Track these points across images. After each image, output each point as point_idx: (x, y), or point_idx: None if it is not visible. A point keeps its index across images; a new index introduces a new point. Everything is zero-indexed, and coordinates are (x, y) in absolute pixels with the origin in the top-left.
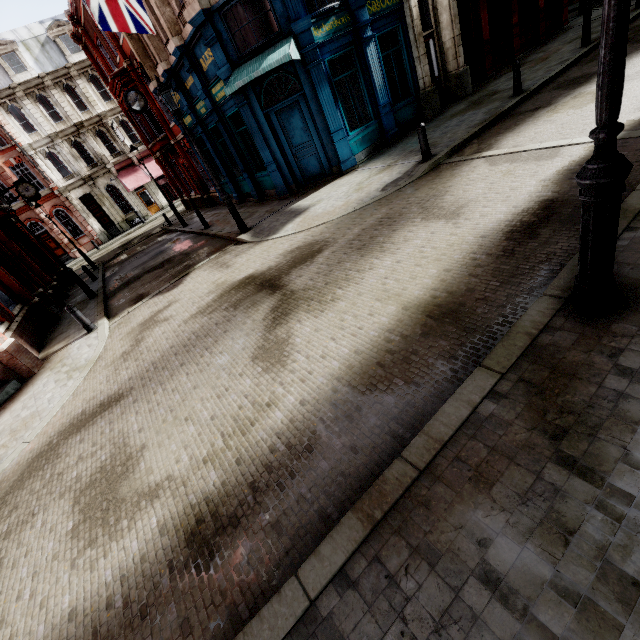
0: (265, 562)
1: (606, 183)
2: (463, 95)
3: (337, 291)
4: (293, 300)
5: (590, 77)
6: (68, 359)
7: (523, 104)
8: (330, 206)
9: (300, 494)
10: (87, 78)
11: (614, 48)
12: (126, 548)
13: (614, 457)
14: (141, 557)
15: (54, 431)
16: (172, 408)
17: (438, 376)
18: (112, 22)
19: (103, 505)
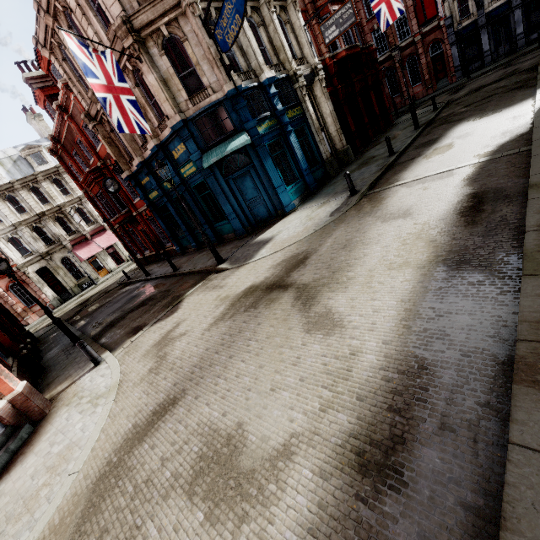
0: (460, 456)
1: None
2: (350, 161)
3: (348, 273)
4: (311, 289)
5: (436, 140)
6: (84, 391)
7: (400, 158)
8: (292, 232)
9: (445, 398)
10: (51, 181)
11: None
12: (292, 506)
13: None
14: (318, 505)
15: (107, 452)
16: (248, 388)
17: (489, 294)
18: (126, 126)
19: (230, 484)
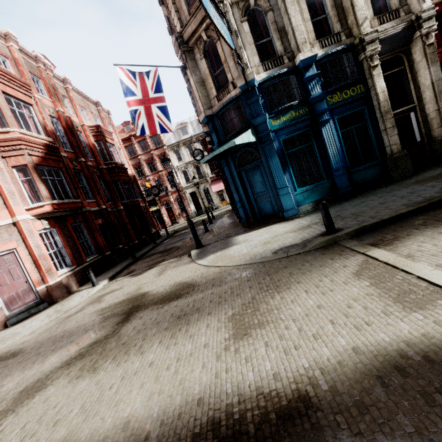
0: None
1: None
2: None
3: (108, 360)
4: (103, 343)
5: None
6: (68, 301)
7: None
8: (239, 251)
9: None
10: None
11: None
12: None
13: None
14: None
15: None
16: None
17: None
18: (148, 130)
19: None
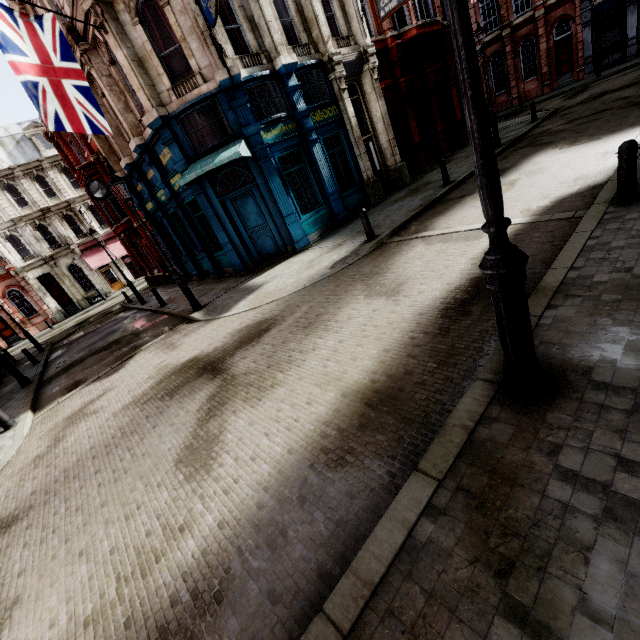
0: None
1: (506, 273)
2: (403, 184)
3: (278, 375)
4: (232, 386)
5: (504, 171)
6: None
7: (452, 192)
8: (282, 283)
9: None
10: (59, 169)
11: (483, 154)
12: None
13: (570, 604)
14: None
15: None
16: (68, 537)
17: (374, 482)
18: (67, 125)
19: None
